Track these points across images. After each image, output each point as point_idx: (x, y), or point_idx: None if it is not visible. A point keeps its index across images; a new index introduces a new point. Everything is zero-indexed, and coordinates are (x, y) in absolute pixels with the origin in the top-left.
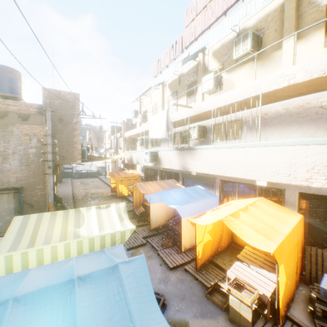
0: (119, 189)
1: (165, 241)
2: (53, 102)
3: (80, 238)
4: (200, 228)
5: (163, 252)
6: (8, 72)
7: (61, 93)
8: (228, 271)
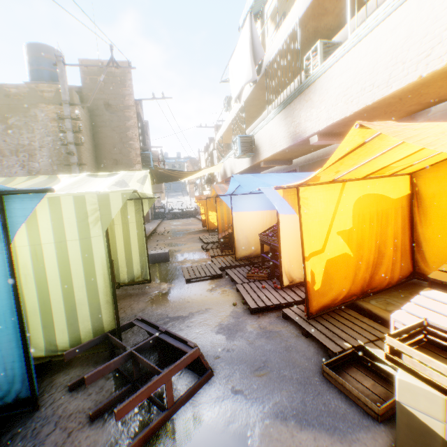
0: (210, 218)
1: (256, 271)
2: (95, 80)
3: None
4: (314, 218)
5: (245, 286)
6: (44, 52)
7: (104, 64)
8: (396, 312)
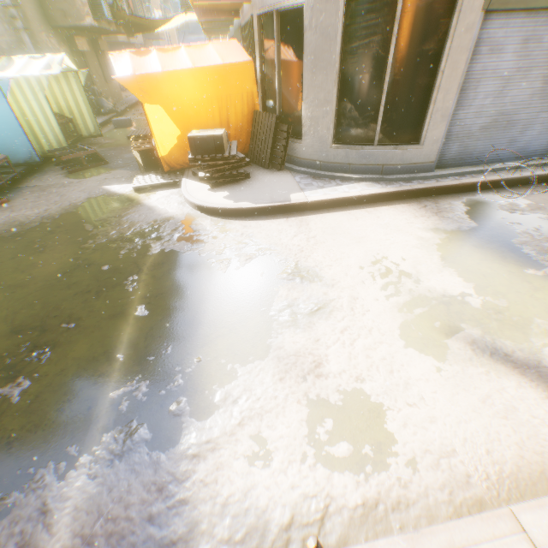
0: None
1: None
2: None
3: None
4: None
5: None
6: None
7: None
8: None
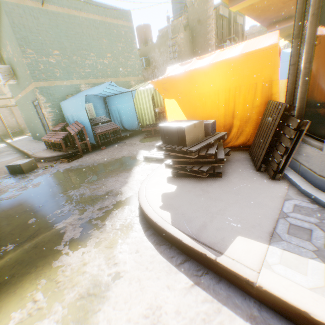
0: None
1: None
2: (193, 7)
3: (137, 90)
4: None
5: None
6: None
7: None
8: None
